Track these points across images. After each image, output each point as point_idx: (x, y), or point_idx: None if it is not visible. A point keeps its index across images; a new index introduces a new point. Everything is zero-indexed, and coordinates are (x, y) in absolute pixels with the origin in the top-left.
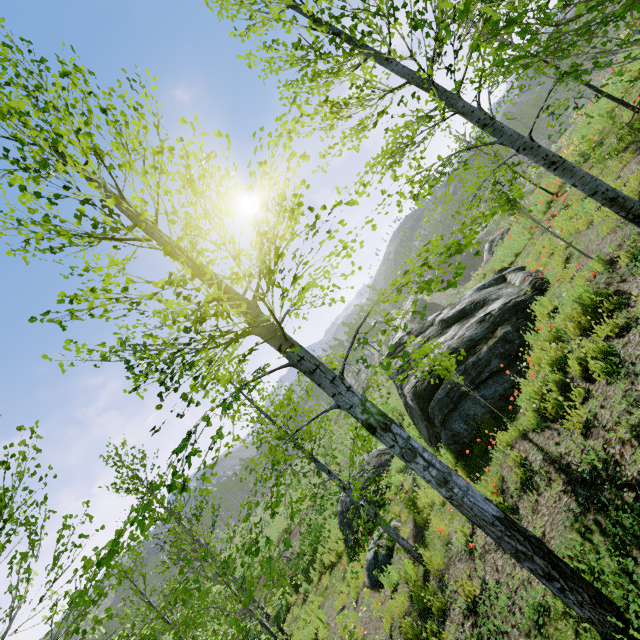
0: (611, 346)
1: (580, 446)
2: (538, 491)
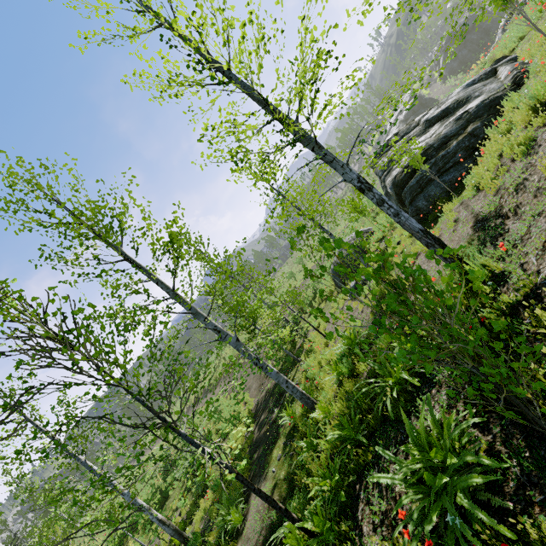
0: (534, 134)
1: (489, 202)
2: (457, 231)
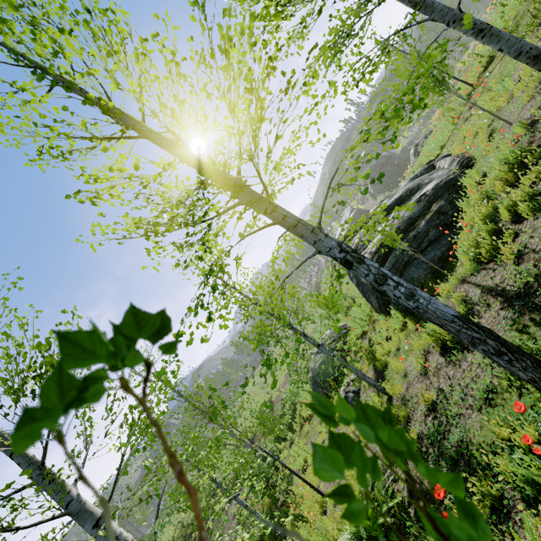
0: (537, 189)
1: (513, 273)
2: (479, 316)
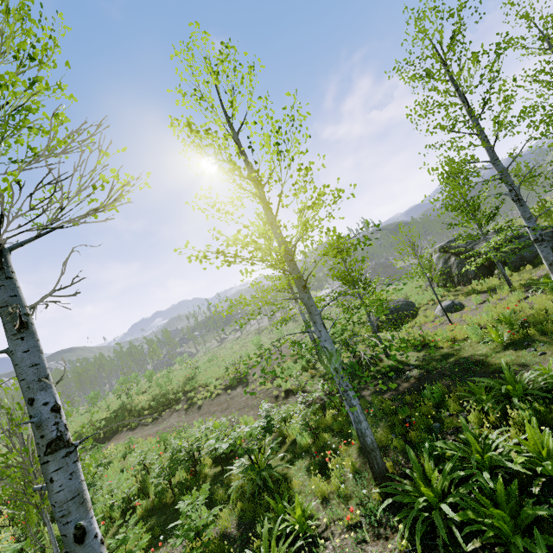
0: None
1: None
2: None
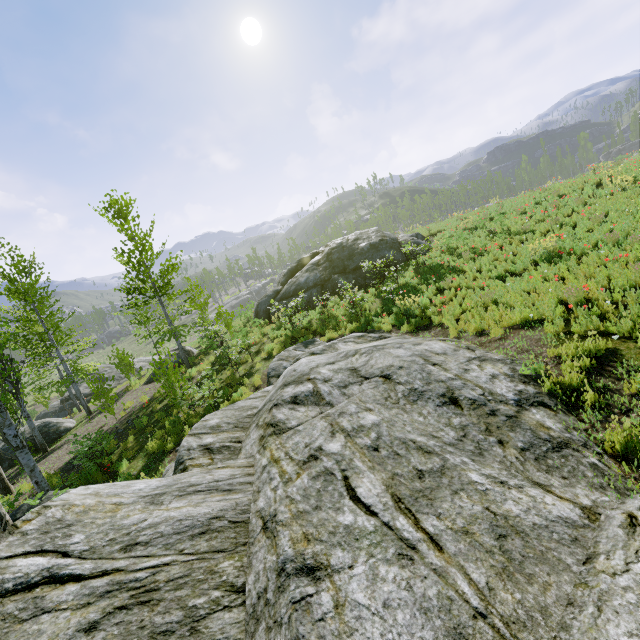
0: None
1: None
2: None
